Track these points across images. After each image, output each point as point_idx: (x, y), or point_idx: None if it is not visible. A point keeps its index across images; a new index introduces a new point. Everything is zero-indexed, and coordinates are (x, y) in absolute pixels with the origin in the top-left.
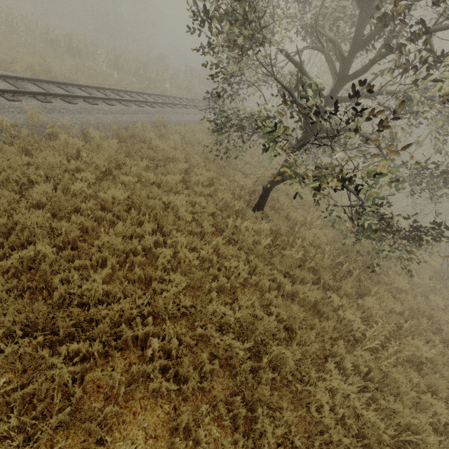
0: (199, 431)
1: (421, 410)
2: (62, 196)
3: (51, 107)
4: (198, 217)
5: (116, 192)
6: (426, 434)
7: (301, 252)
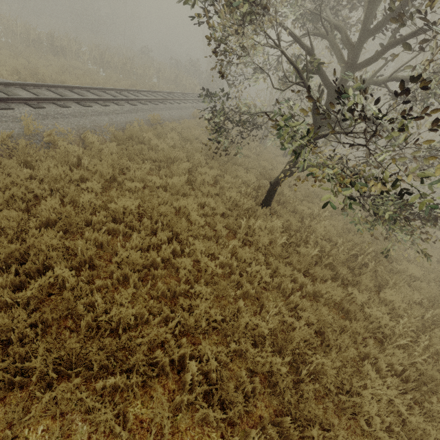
0: None
1: None
2: (72, 211)
3: (45, 113)
4: (211, 220)
5: (127, 202)
6: None
7: (317, 248)
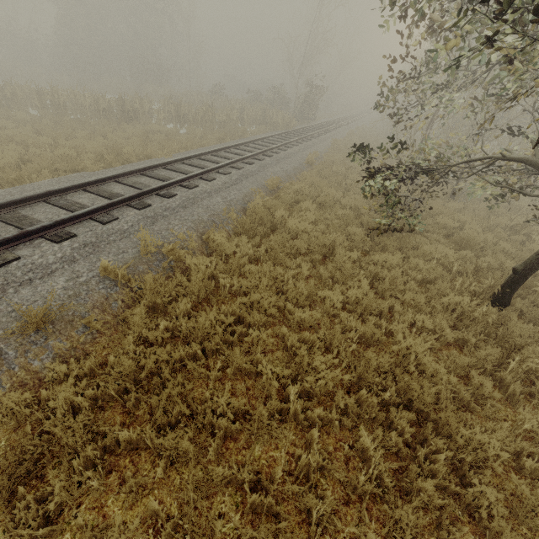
0: None
1: None
2: (263, 412)
3: (152, 213)
4: (452, 364)
5: (337, 371)
6: None
7: None
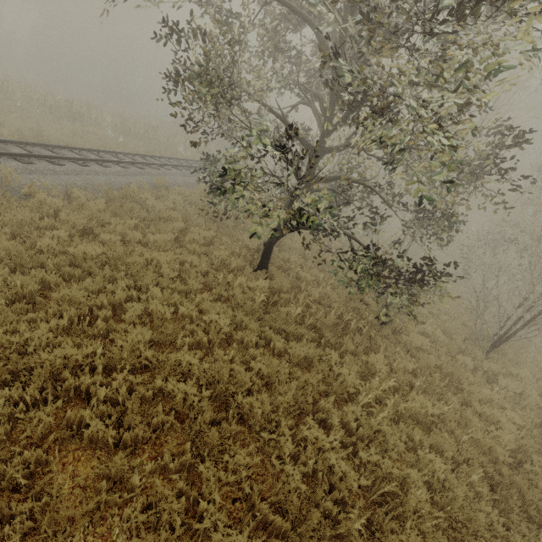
0: (134, 477)
1: (421, 470)
2: (24, 251)
3: (33, 168)
4: (185, 275)
5: (88, 247)
6: (415, 489)
7: (299, 307)
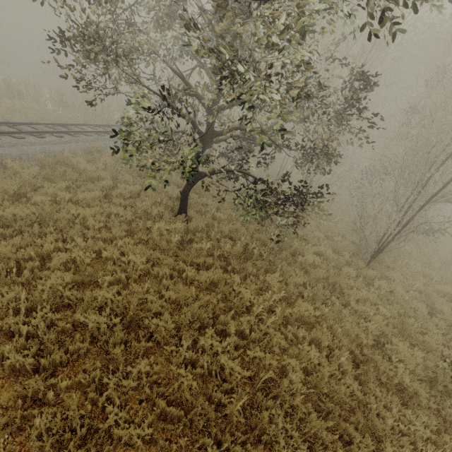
0: (48, 394)
1: (302, 359)
2: None
3: None
4: (110, 225)
5: (15, 209)
6: (292, 374)
7: (208, 242)
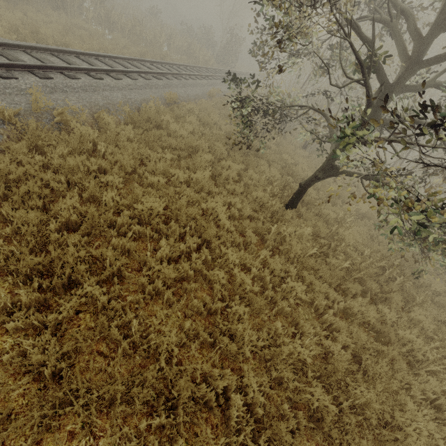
0: None
1: None
2: (95, 213)
3: (52, 85)
4: (239, 224)
5: (155, 203)
6: None
7: (349, 261)
